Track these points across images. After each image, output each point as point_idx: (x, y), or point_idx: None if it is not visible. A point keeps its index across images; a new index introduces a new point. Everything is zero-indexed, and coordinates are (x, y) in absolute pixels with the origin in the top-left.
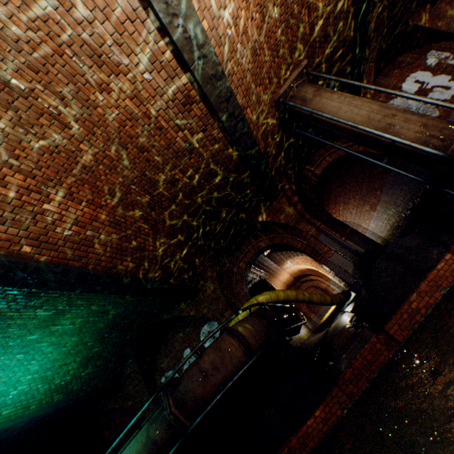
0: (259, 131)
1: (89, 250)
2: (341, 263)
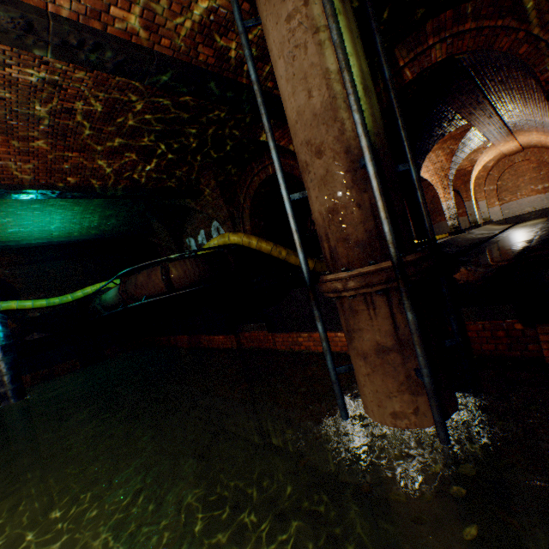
0: (183, 33)
1: (15, 173)
2: None
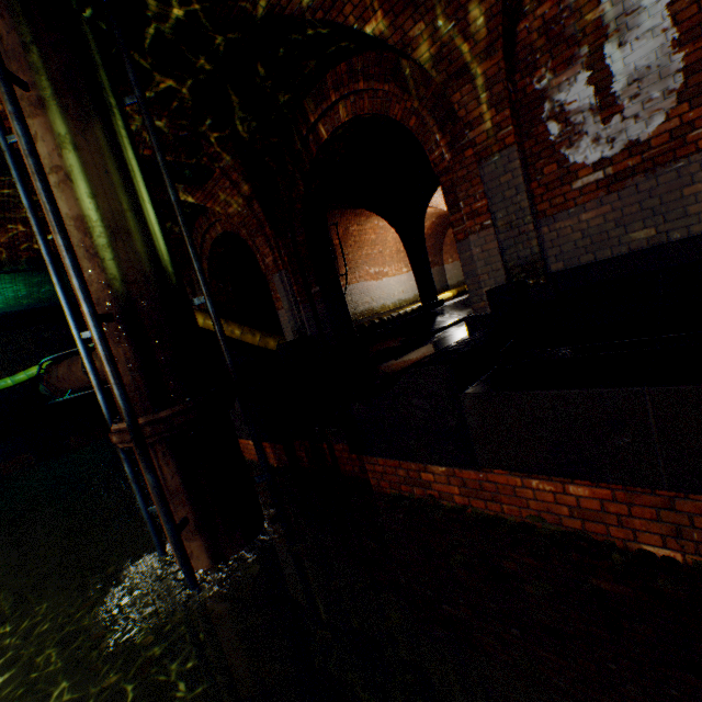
0: None
1: None
2: (286, 326)
